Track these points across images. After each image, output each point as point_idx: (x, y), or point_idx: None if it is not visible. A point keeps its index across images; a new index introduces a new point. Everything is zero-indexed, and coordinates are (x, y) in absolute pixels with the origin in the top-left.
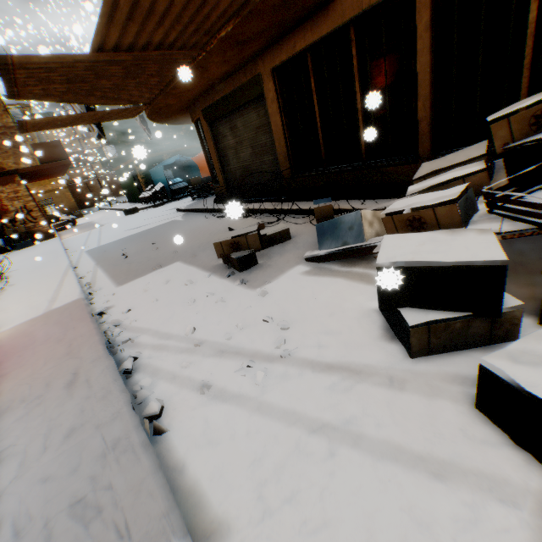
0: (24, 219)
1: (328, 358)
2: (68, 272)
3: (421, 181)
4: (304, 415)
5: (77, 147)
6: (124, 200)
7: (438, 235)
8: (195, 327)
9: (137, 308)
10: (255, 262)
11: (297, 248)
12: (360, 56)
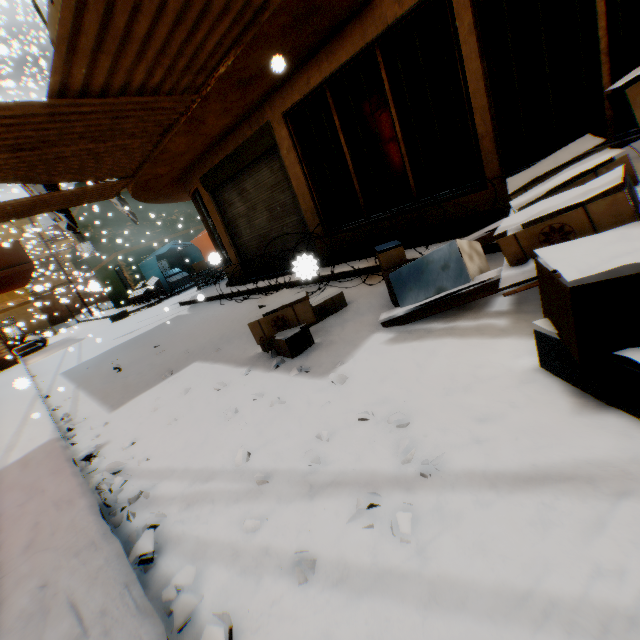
0: None
1: (509, 463)
2: (34, 404)
3: (521, 194)
4: (539, 594)
5: (44, 253)
6: (110, 306)
7: (628, 230)
8: (248, 451)
9: (146, 438)
10: (310, 340)
11: (362, 314)
12: (391, 79)
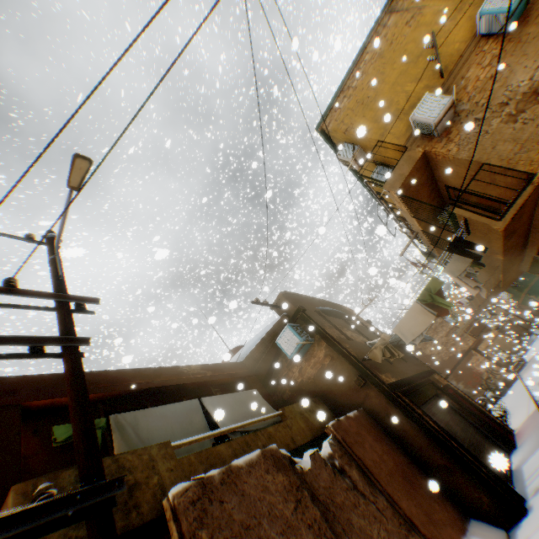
0: (491, 374)
1: None
2: (527, 399)
3: None
4: None
5: None
6: None
7: None
8: None
9: None
10: None
11: None
12: None
